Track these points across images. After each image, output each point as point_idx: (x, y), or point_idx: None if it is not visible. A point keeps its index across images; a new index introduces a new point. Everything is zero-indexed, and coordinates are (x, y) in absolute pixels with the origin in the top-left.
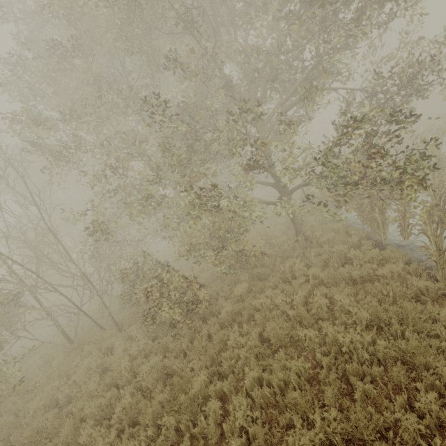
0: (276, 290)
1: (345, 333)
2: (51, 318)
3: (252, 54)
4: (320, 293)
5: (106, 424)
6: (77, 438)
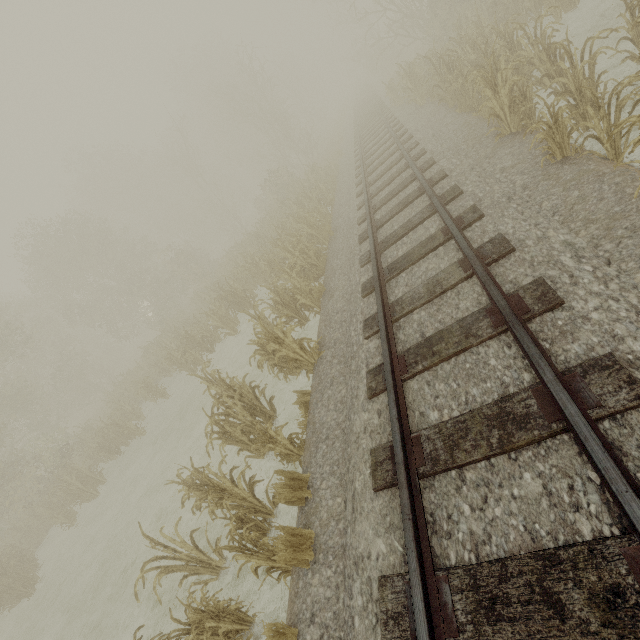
0: None
1: None
2: None
3: None
4: None
5: None
6: None
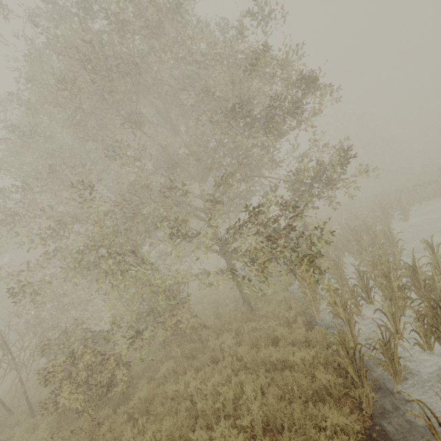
0: (200, 373)
1: (235, 440)
2: None
3: (191, 144)
4: (234, 381)
5: None
6: None
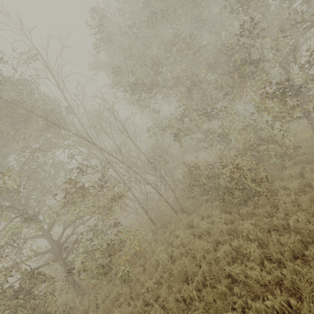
0: None
1: None
2: (141, 206)
3: None
4: None
5: (239, 263)
6: (225, 271)
